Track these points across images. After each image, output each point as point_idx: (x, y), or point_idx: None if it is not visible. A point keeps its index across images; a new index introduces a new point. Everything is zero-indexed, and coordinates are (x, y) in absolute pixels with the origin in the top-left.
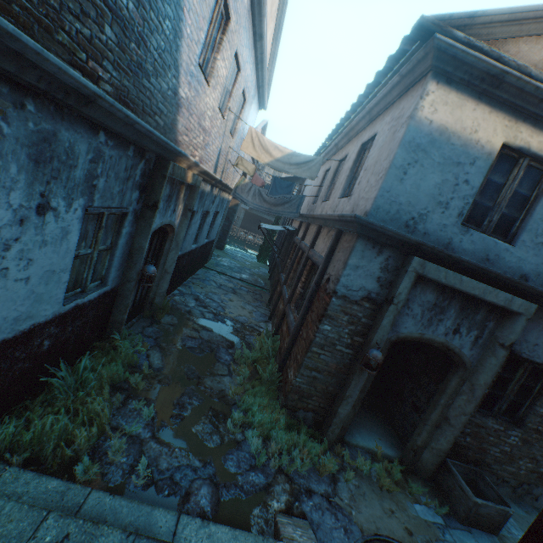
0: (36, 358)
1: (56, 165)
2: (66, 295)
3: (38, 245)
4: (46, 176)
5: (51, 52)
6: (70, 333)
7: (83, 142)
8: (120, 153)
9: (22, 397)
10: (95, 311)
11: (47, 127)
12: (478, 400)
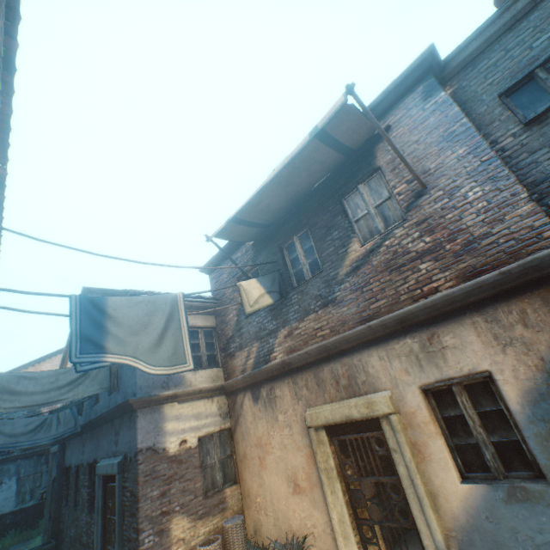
0: (5, 525)
1: (5, 473)
2: (19, 505)
3: (2, 491)
4: (2, 476)
5: (0, 456)
6: (21, 518)
7: (13, 464)
8: (30, 459)
9: (1, 539)
10: (34, 510)
11: (1, 467)
12: (55, 497)
